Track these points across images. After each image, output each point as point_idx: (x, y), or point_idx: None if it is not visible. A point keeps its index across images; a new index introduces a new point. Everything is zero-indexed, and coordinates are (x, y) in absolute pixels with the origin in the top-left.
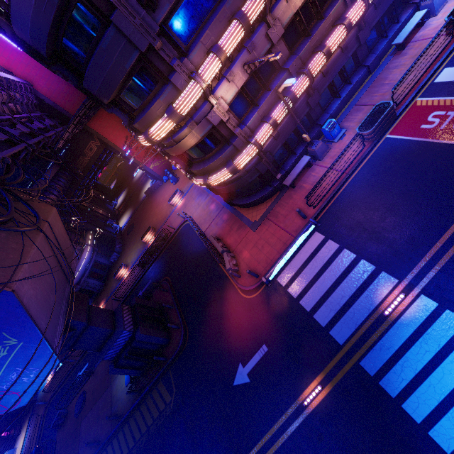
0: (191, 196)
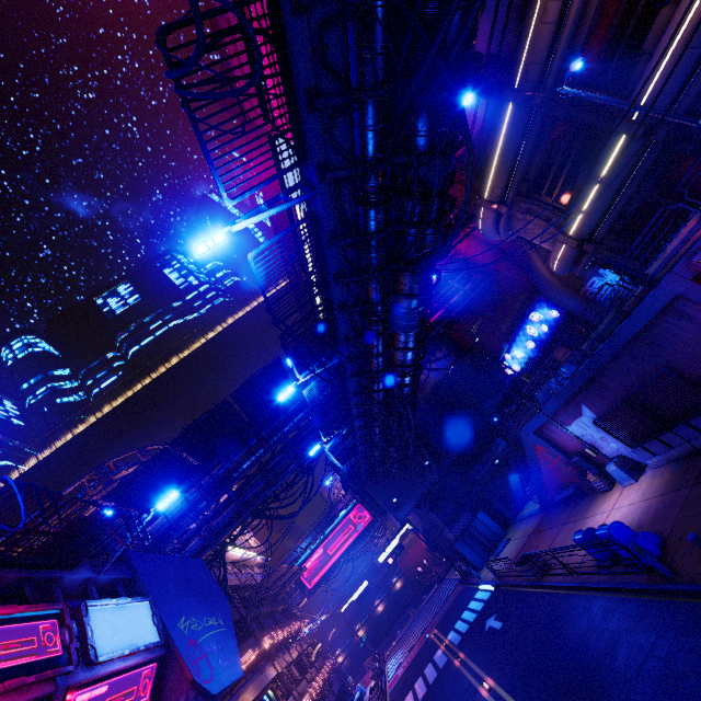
0: None
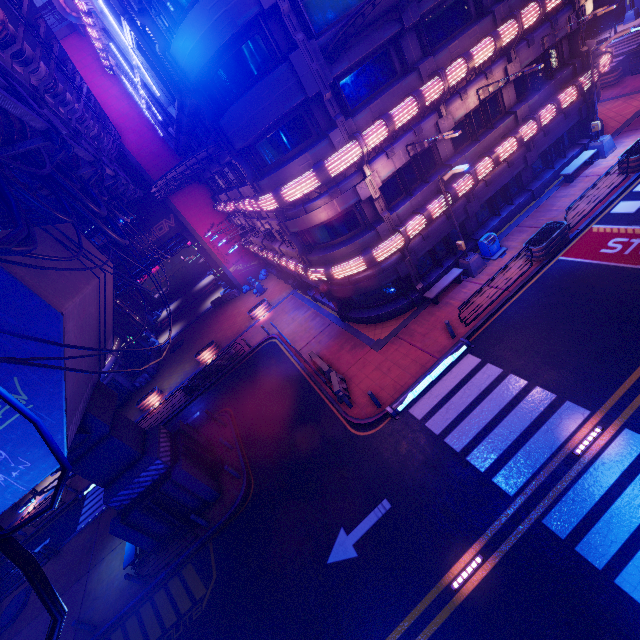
0: (283, 310)
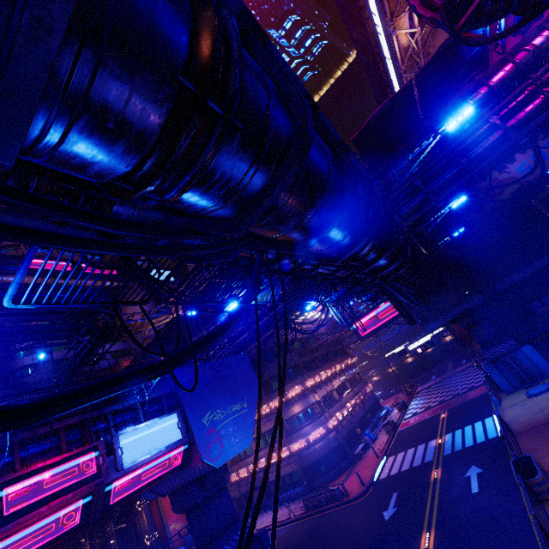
0: None
